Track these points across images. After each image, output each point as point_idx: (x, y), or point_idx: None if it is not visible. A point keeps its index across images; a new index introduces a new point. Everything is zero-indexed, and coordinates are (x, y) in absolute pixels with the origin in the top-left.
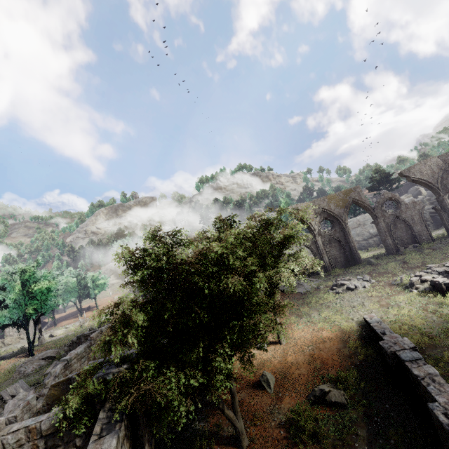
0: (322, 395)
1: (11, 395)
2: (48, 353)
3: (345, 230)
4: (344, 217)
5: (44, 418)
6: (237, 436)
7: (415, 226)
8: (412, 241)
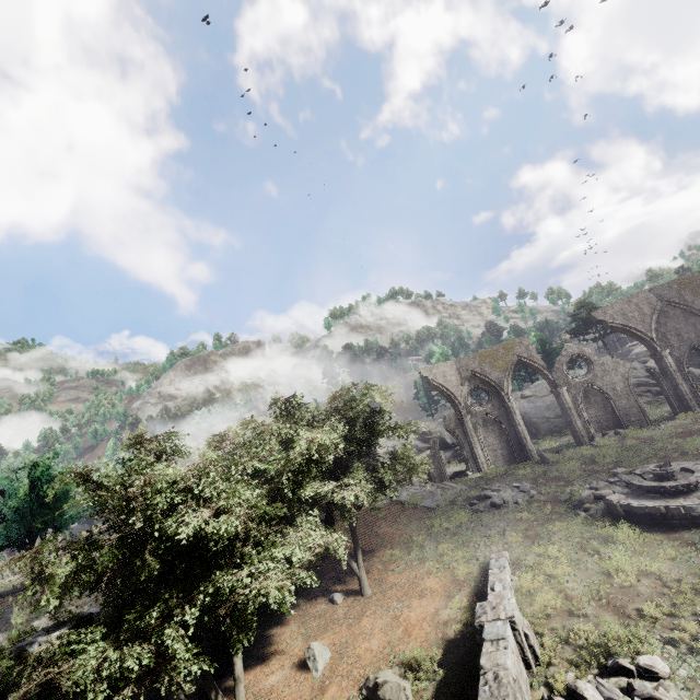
0: (374, 687)
1: None
2: None
3: (507, 405)
4: (505, 384)
5: None
6: None
7: (619, 401)
8: (616, 424)
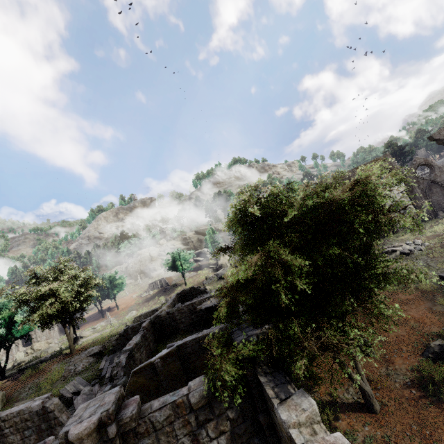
0: None
1: (73, 392)
2: (94, 349)
3: None
4: None
5: (185, 392)
6: (367, 400)
7: None
8: None
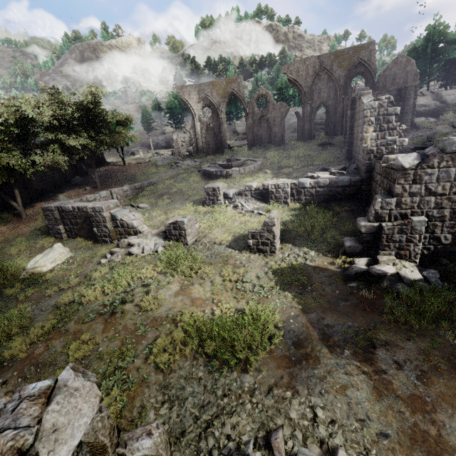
0: None
1: None
2: None
3: (220, 120)
4: (221, 107)
5: None
6: (20, 214)
7: (274, 128)
8: (268, 141)
